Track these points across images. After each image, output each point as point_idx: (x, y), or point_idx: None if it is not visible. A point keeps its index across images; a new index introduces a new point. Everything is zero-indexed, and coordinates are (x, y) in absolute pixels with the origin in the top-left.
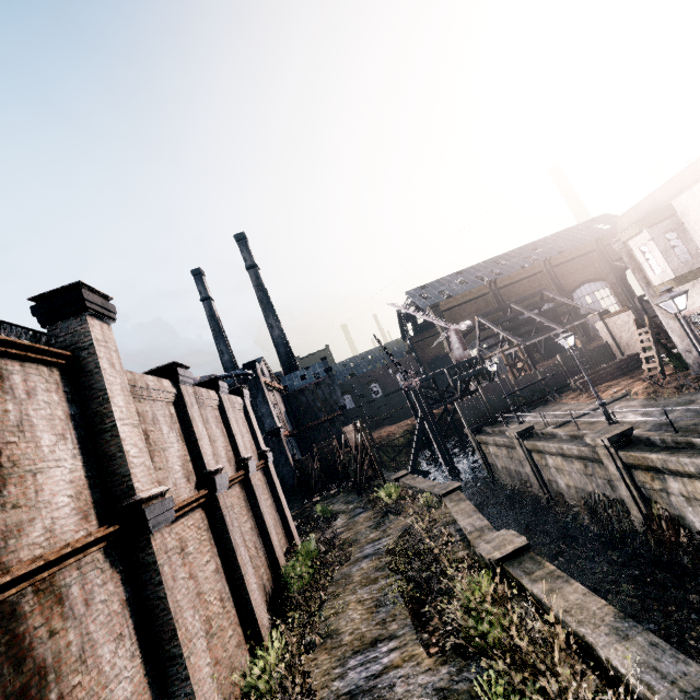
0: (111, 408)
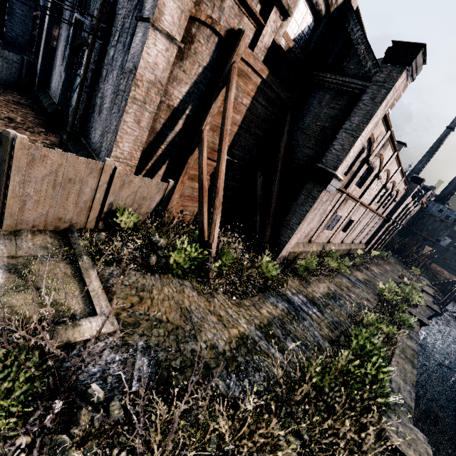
0: (403, 203)
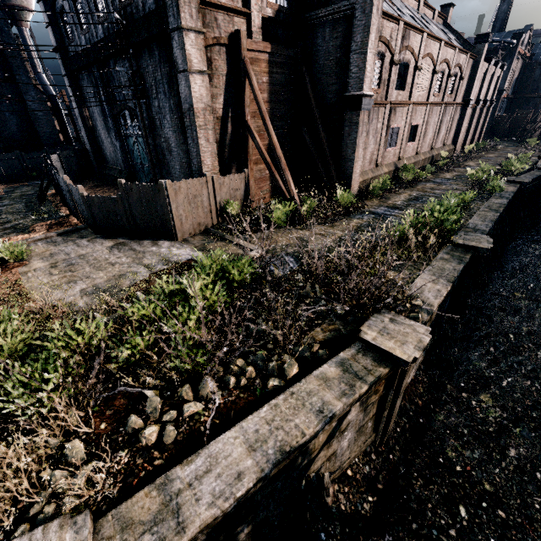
0: (476, 74)
